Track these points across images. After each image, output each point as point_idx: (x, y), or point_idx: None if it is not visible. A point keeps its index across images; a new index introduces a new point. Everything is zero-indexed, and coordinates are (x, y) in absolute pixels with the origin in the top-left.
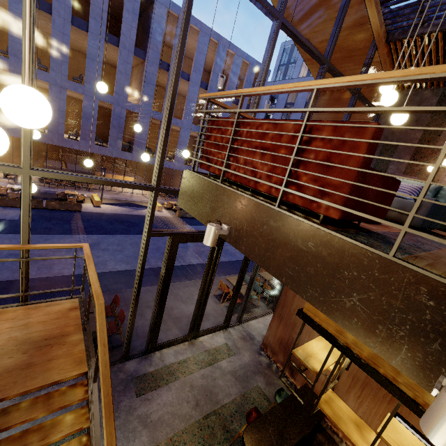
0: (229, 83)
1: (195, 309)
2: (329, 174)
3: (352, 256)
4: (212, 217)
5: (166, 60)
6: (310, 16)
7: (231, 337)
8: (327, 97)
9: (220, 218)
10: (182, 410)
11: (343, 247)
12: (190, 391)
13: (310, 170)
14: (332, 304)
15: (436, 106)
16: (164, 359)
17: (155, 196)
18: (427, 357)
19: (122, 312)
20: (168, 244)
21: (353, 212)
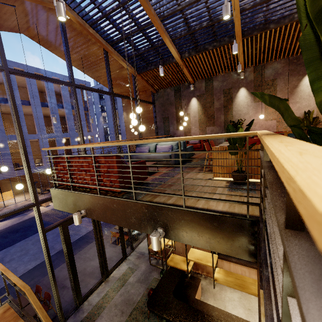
0: (64, 98)
1: (99, 259)
2: (110, 176)
3: (126, 205)
4: (76, 208)
5: (2, 94)
6: (94, 66)
7: (130, 262)
8: (126, 100)
9: (79, 208)
10: None
11: (123, 202)
12: (115, 308)
13: (104, 176)
14: (129, 224)
15: (174, 95)
16: (92, 302)
17: (38, 208)
18: (152, 226)
19: (46, 294)
20: (60, 231)
21: (121, 190)
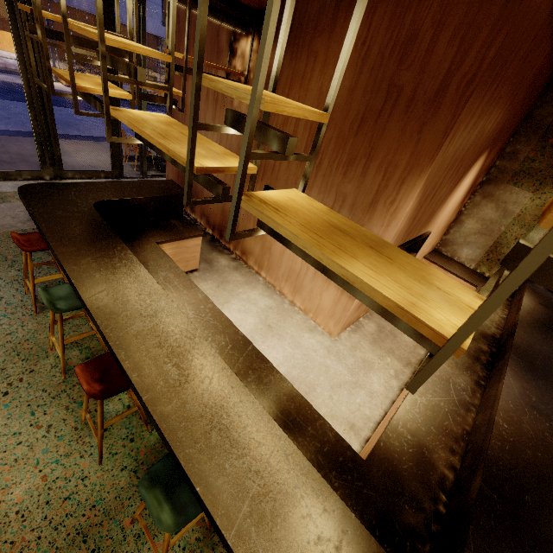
0: None
1: (31, 122)
2: None
3: None
4: None
5: None
6: None
7: None
8: None
9: None
10: (1, 222)
11: None
12: (24, 212)
13: None
14: None
15: None
16: None
17: None
18: None
19: None
20: None
21: None
